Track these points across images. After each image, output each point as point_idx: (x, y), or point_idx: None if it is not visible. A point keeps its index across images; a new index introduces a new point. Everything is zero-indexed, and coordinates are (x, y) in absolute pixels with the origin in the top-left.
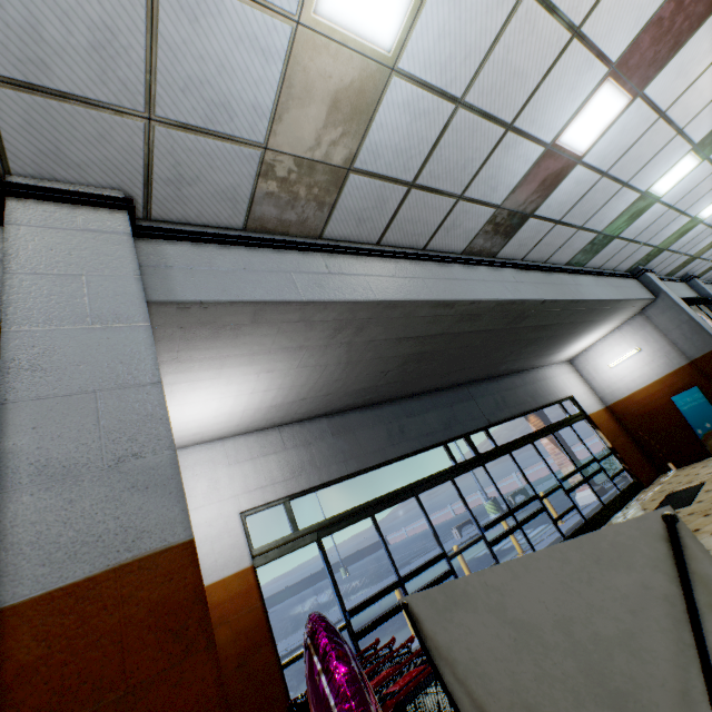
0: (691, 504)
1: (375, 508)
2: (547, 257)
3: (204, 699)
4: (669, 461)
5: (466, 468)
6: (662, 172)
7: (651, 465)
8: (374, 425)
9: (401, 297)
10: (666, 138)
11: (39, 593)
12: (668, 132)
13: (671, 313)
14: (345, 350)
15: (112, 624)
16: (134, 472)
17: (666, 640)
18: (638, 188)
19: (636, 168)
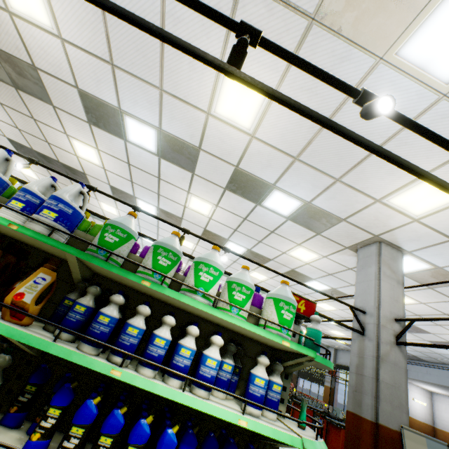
0: None
1: None
2: None
3: None
4: None
5: None
6: None
7: None
8: None
9: (445, 384)
10: None
11: None
12: None
13: None
14: None
15: None
16: None
17: None
18: None
19: None
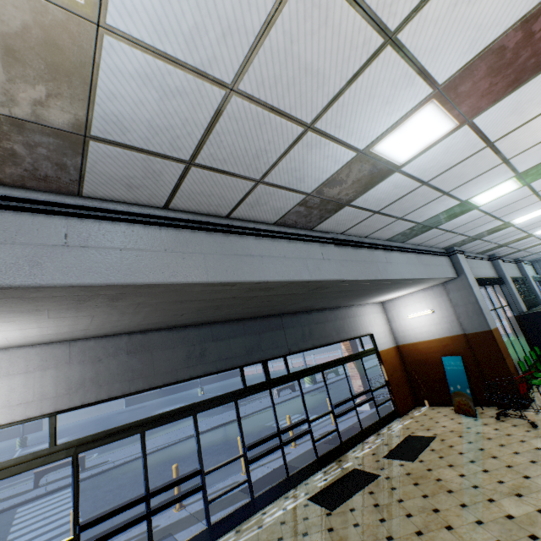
0: (415, 460)
1: (147, 426)
2: (368, 234)
3: None
4: (426, 398)
5: (253, 392)
6: (483, 189)
7: (413, 398)
8: (176, 346)
9: (159, 279)
10: (492, 164)
11: None
12: (494, 160)
13: (464, 292)
14: (110, 308)
15: None
16: None
17: None
18: (458, 197)
19: (459, 183)
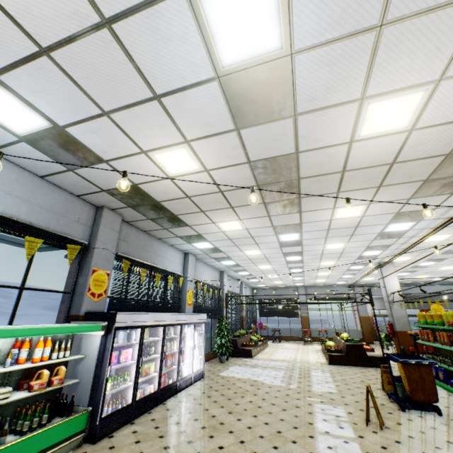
0: None
1: None
2: None
3: (369, 323)
4: None
5: None
6: None
7: None
8: None
9: None
10: None
11: (361, 316)
12: None
13: None
14: None
15: (364, 318)
16: (365, 311)
17: (384, 326)
18: None
19: None
